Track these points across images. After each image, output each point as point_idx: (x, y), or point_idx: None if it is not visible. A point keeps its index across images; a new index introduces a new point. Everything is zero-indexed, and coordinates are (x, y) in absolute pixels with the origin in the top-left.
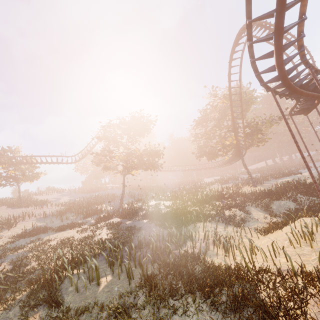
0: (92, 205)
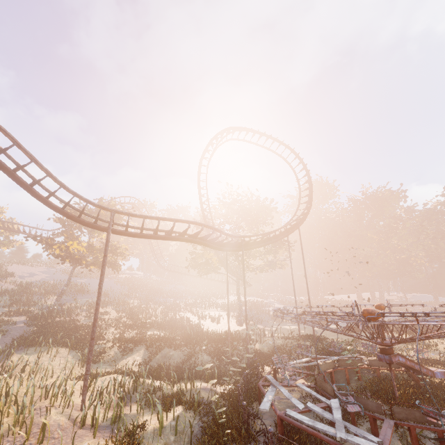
0: (32, 294)
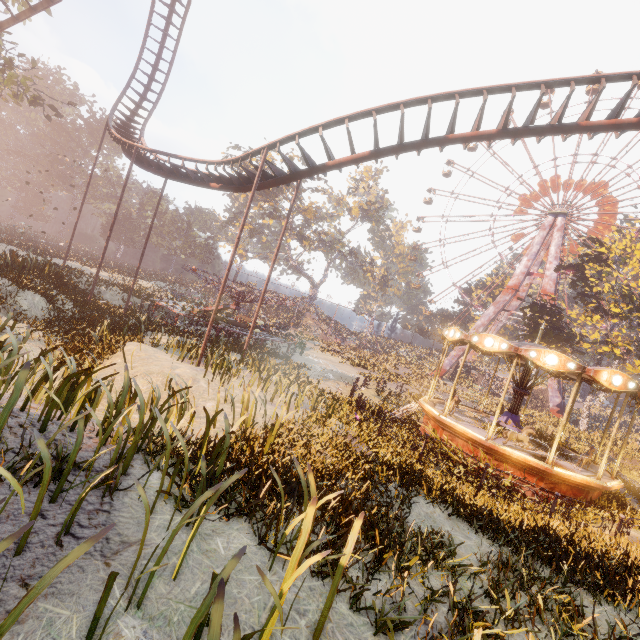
0: None
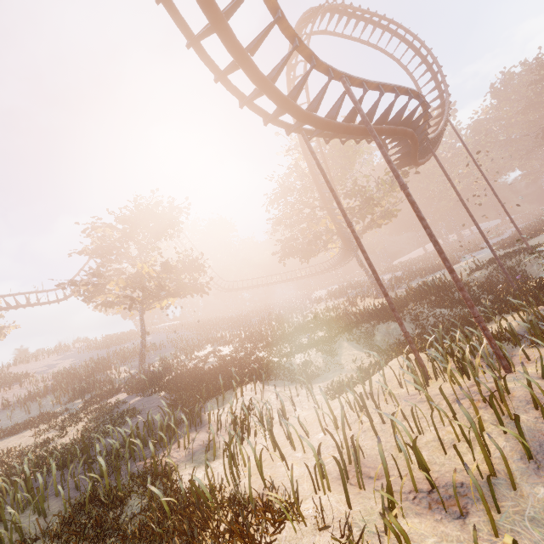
0: (93, 373)
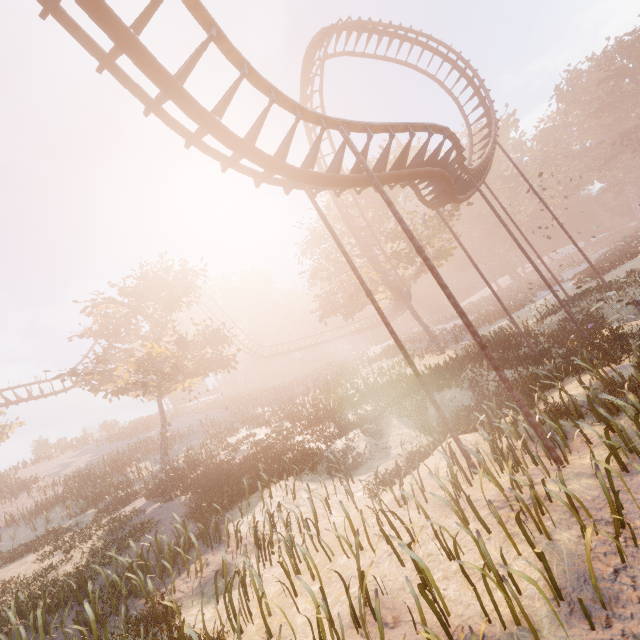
0: (109, 474)
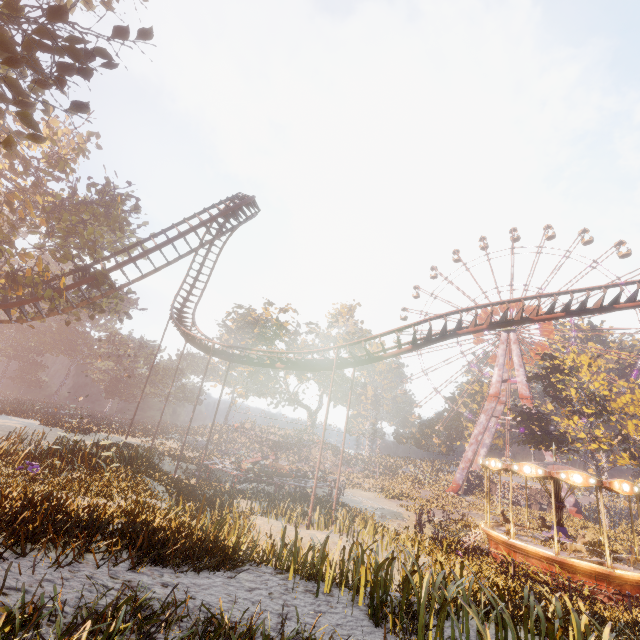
0: None
